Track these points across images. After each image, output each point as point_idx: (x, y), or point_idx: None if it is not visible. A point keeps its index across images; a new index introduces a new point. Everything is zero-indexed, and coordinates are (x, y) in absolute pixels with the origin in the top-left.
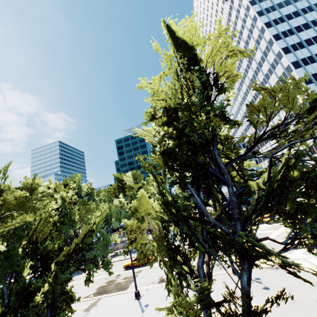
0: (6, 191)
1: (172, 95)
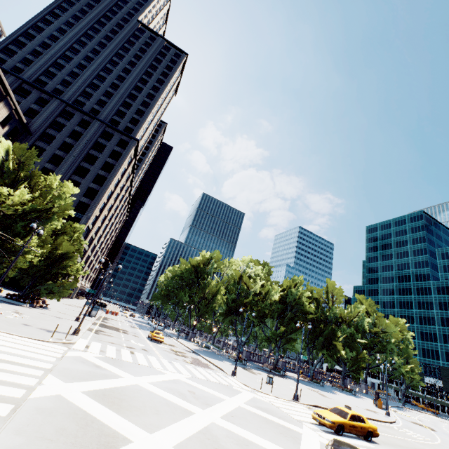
0: None
1: None
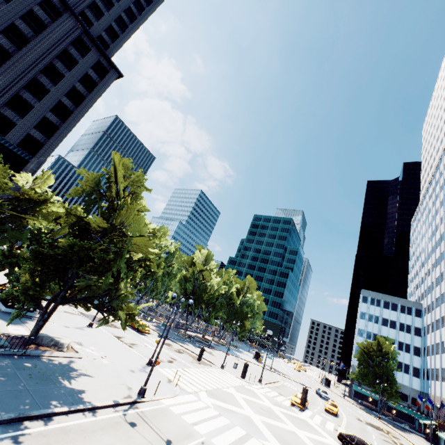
0: (54, 206)
1: (75, 191)
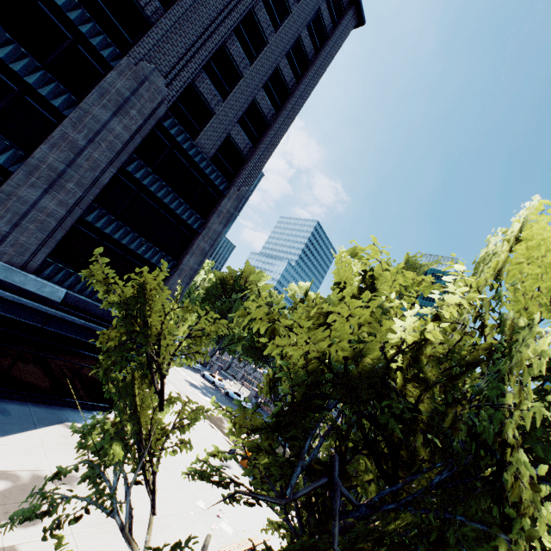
0: None
1: None
